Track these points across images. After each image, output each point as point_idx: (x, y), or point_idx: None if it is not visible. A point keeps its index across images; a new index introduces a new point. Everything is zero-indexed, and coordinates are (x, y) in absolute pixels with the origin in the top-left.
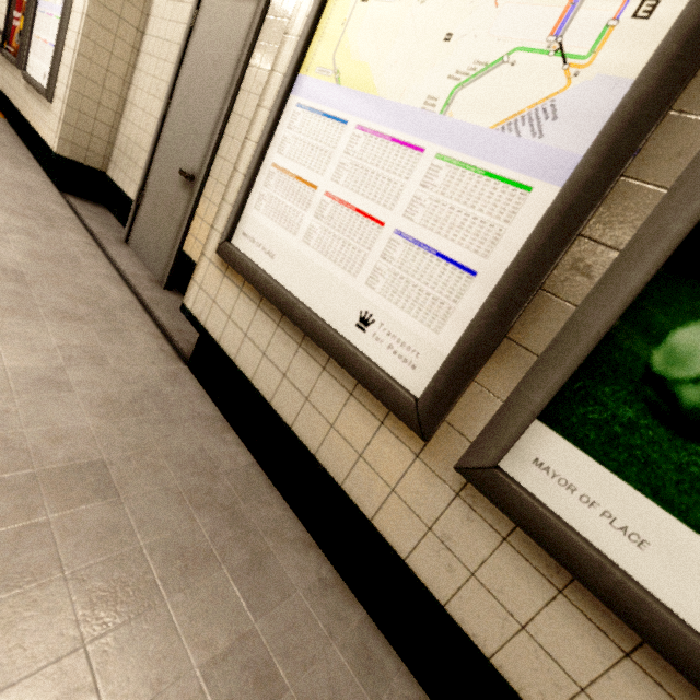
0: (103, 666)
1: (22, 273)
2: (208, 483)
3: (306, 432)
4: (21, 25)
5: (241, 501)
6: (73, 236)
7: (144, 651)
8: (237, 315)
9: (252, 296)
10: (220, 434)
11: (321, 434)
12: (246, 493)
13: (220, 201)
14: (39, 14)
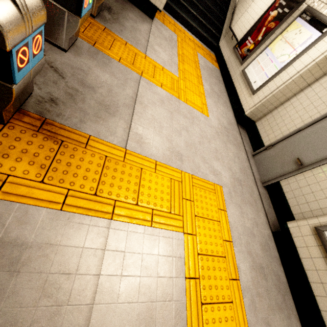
0: (270, 323)
1: (240, 181)
2: (279, 284)
3: (321, 303)
4: (250, 47)
5: (285, 295)
6: (243, 155)
7: (274, 324)
8: (311, 250)
9: (322, 252)
10: (279, 266)
11: (326, 309)
12: (285, 293)
13: (326, 214)
14: (265, 54)
